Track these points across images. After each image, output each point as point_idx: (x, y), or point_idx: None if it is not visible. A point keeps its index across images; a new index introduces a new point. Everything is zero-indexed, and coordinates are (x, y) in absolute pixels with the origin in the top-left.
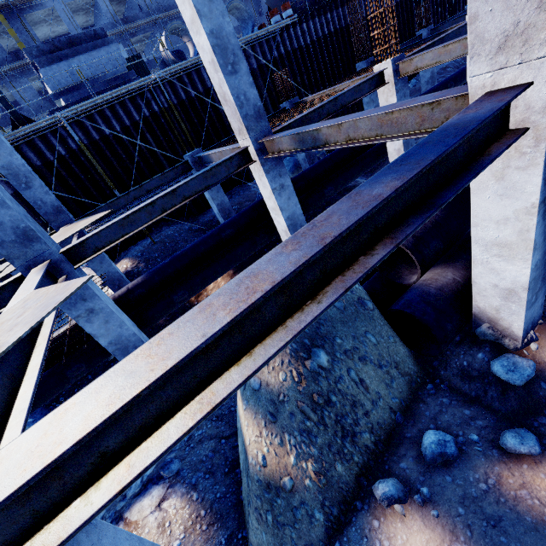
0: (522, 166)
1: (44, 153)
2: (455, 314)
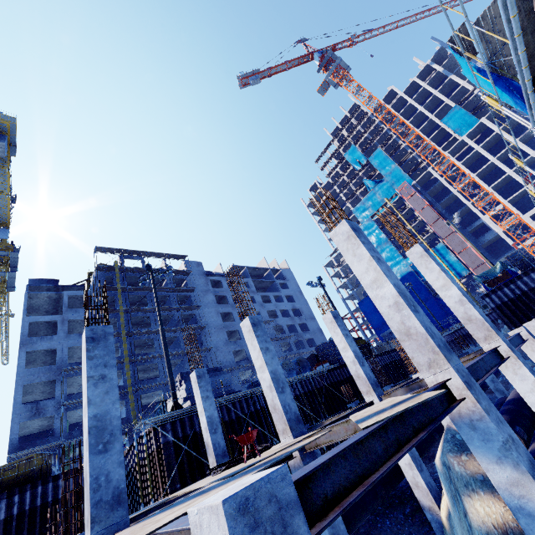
0: (518, 368)
1: (186, 428)
2: None
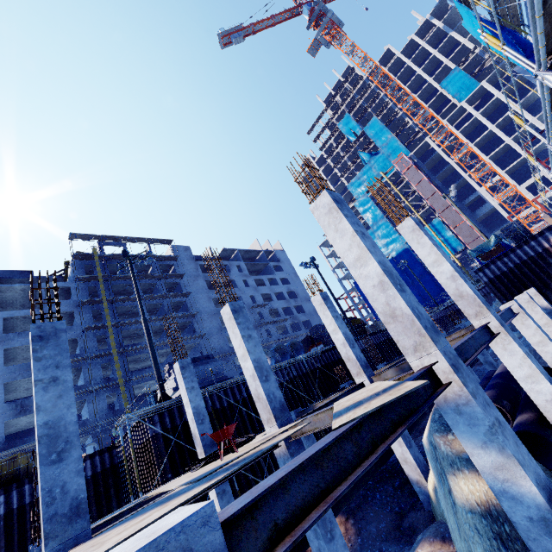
0: (508, 343)
1: (175, 419)
2: (545, 428)
